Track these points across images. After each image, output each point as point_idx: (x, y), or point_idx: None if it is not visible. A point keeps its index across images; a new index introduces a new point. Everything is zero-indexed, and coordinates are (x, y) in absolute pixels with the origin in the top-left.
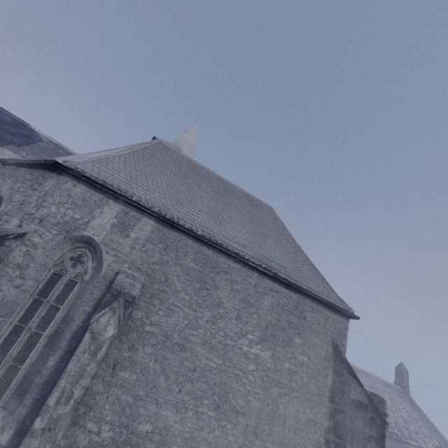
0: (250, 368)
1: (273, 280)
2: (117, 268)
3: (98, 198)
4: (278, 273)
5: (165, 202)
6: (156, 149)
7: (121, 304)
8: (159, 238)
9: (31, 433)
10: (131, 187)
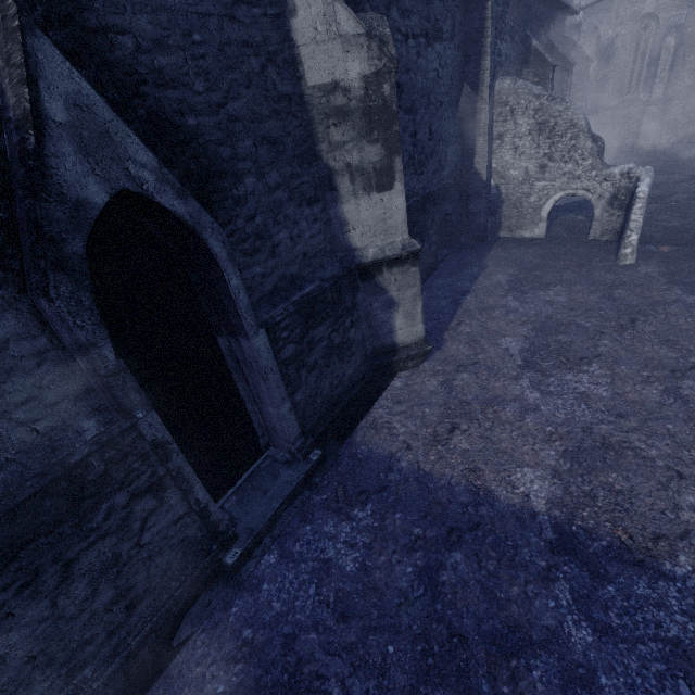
0: None
1: None
2: (668, 17)
3: None
4: None
5: None
6: None
7: (673, 31)
8: None
9: (655, 84)
10: None
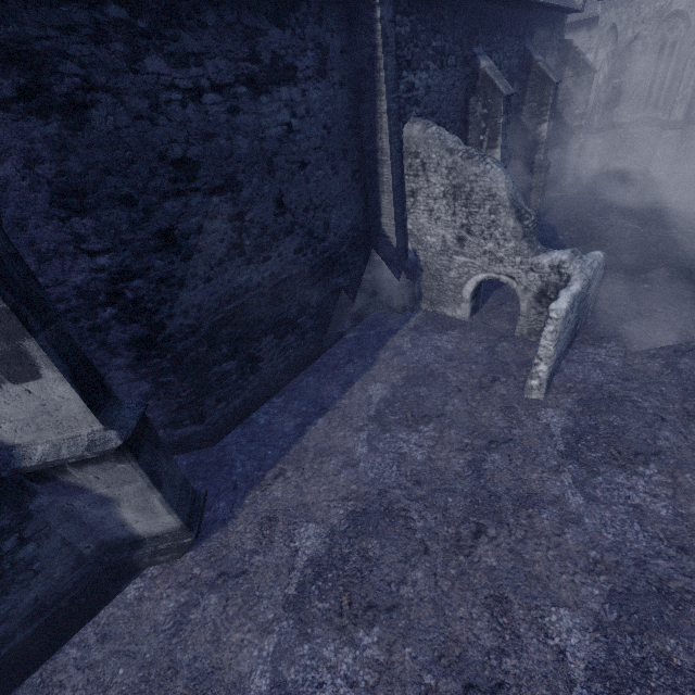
0: None
1: None
2: None
3: None
4: None
5: None
6: None
7: None
8: None
9: (675, 103)
10: None
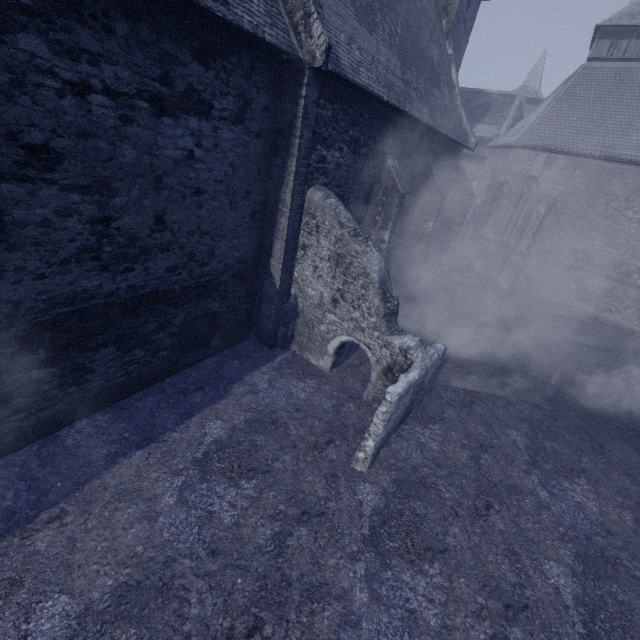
0: (632, 226)
1: None
2: (547, 186)
3: (533, 155)
4: None
5: (575, 139)
6: (578, 82)
7: (546, 201)
8: (569, 165)
9: (522, 238)
10: (551, 140)
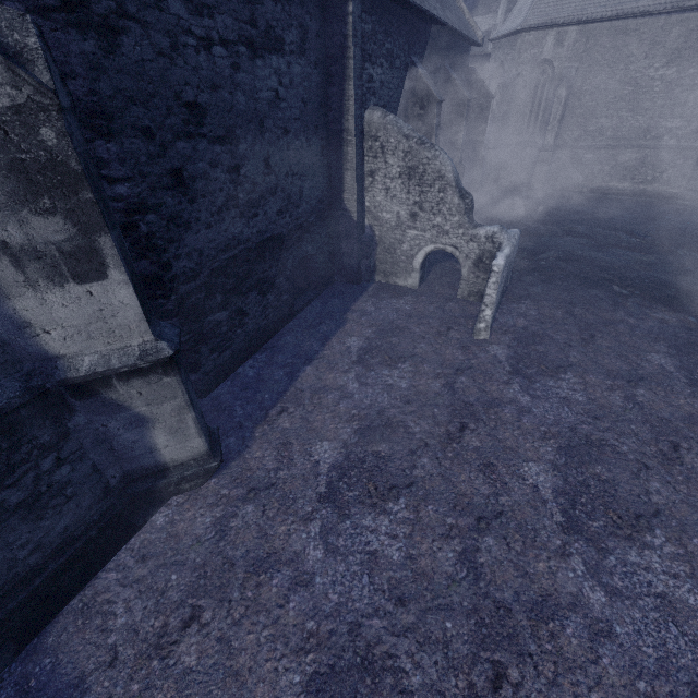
0: (656, 85)
1: (682, 12)
2: (562, 67)
3: (542, 35)
4: (686, 4)
5: (583, 5)
6: None
7: (565, 82)
8: (581, 36)
9: (548, 131)
10: (558, 12)
